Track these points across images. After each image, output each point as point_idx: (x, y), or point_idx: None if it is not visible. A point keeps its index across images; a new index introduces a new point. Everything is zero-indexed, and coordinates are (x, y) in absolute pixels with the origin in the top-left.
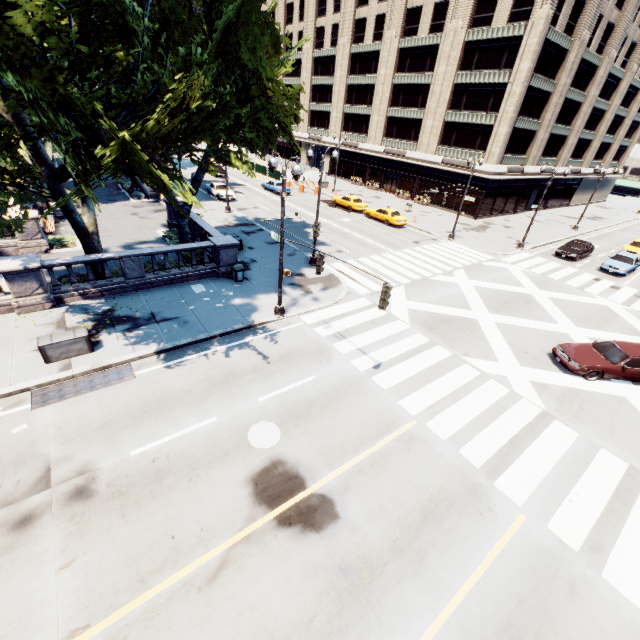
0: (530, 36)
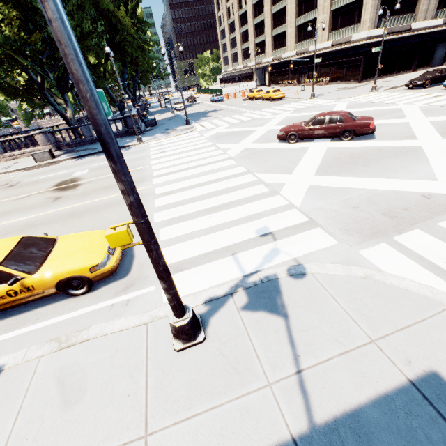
0: None
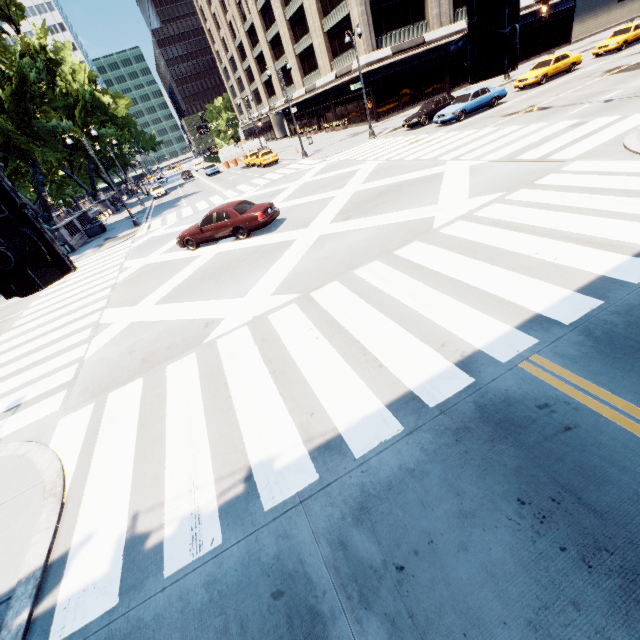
0: None
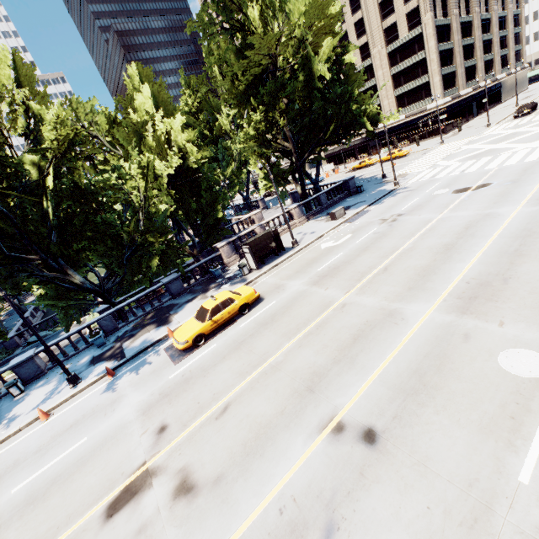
0: (426, 30)
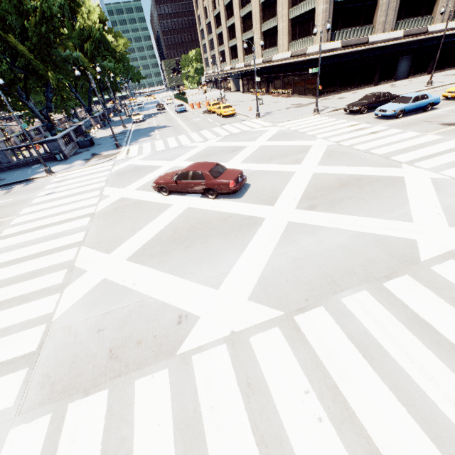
0: None
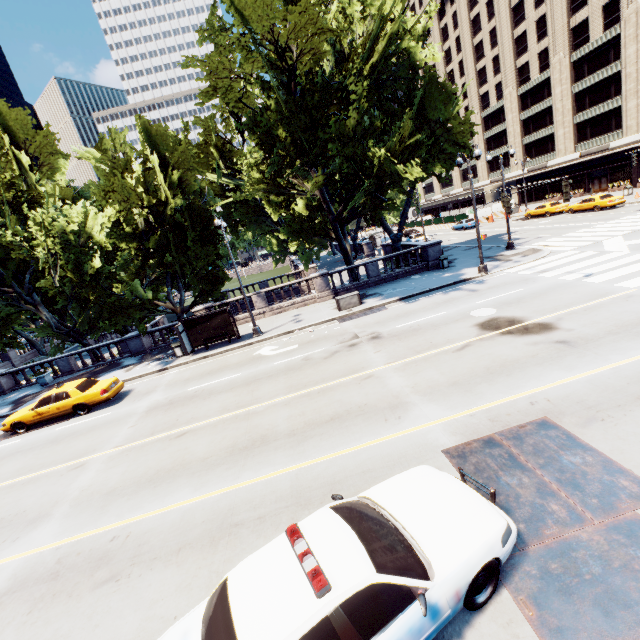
0: None
